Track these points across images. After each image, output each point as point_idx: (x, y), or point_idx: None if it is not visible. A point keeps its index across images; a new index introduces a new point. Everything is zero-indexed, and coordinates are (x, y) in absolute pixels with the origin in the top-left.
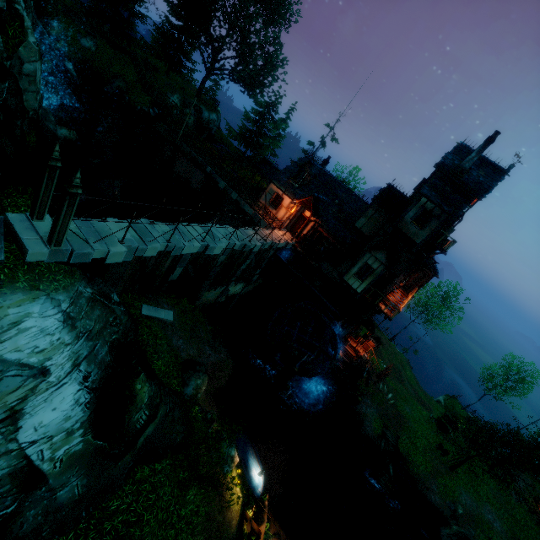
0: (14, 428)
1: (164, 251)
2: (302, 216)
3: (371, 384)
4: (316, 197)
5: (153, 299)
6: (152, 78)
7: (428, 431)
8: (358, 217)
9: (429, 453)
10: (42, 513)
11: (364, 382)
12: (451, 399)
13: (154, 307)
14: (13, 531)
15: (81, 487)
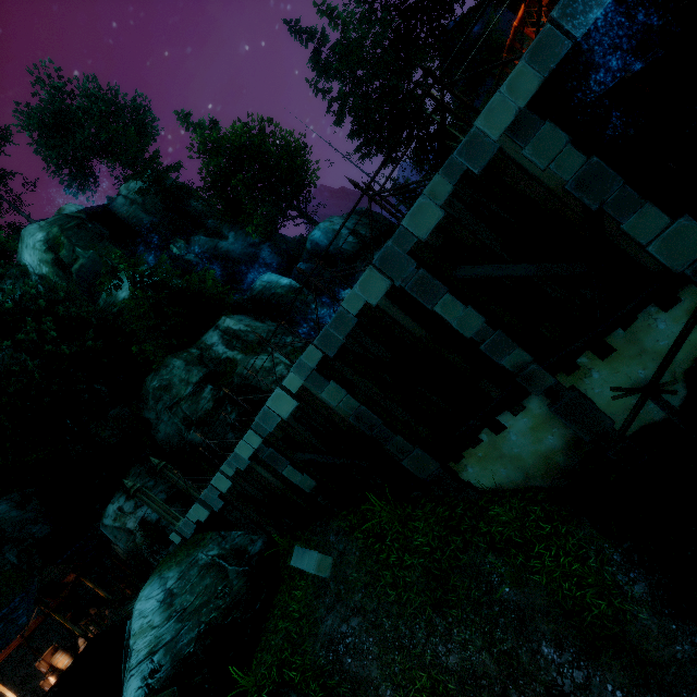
0: None
1: (238, 469)
2: None
3: None
4: None
5: (320, 528)
6: None
7: None
8: None
9: None
10: None
11: None
12: None
13: (303, 548)
14: None
15: None
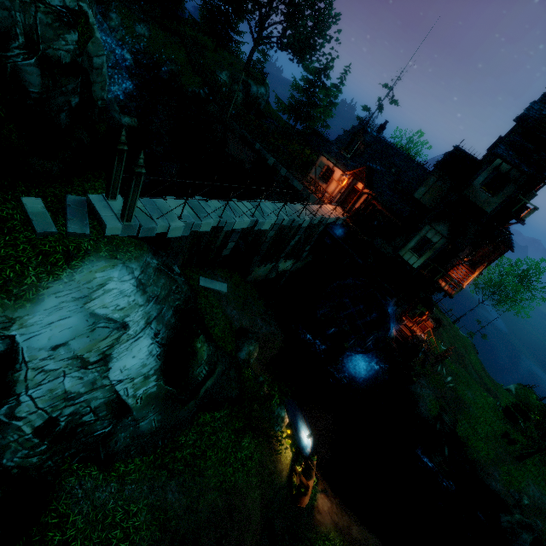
0: (106, 368)
1: (216, 226)
2: (354, 189)
3: (428, 365)
4: (370, 166)
5: (208, 272)
6: (201, 57)
7: (492, 419)
8: (417, 186)
9: (493, 440)
10: (130, 436)
11: (420, 363)
12: (525, 389)
13: (210, 279)
14: (110, 446)
15: (157, 421)
